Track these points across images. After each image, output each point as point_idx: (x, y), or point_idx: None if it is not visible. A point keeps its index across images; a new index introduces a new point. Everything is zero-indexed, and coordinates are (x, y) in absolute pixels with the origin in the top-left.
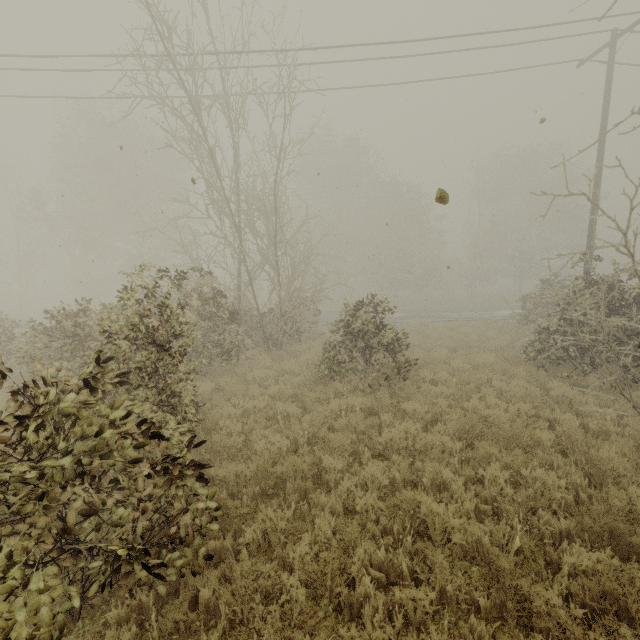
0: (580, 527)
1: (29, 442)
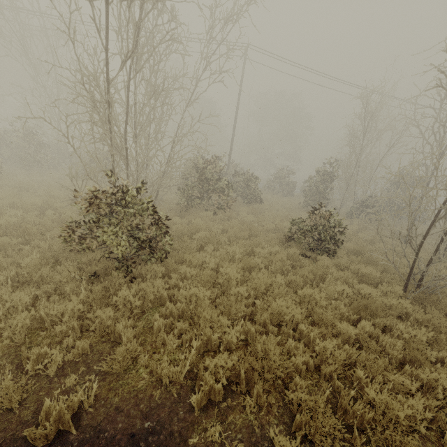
0: None
1: None
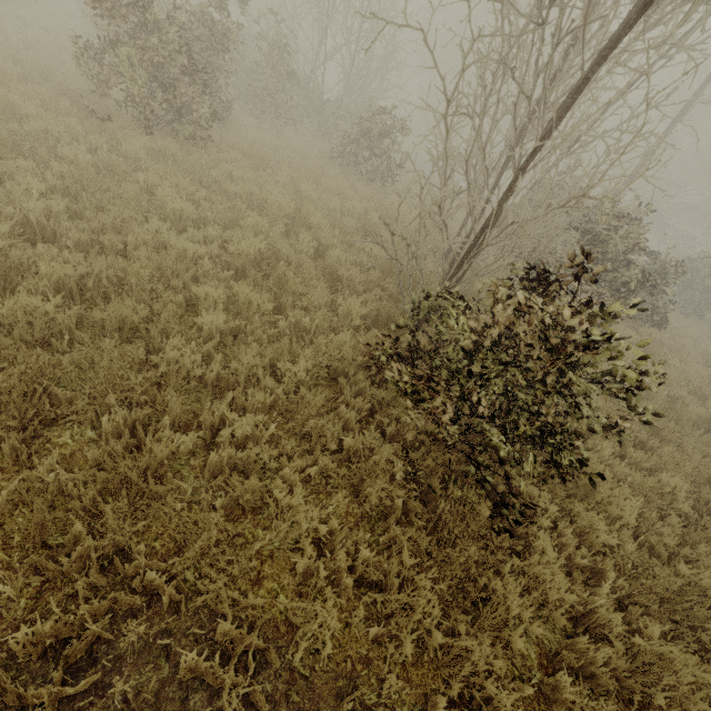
0: (359, 220)
1: (148, 19)
